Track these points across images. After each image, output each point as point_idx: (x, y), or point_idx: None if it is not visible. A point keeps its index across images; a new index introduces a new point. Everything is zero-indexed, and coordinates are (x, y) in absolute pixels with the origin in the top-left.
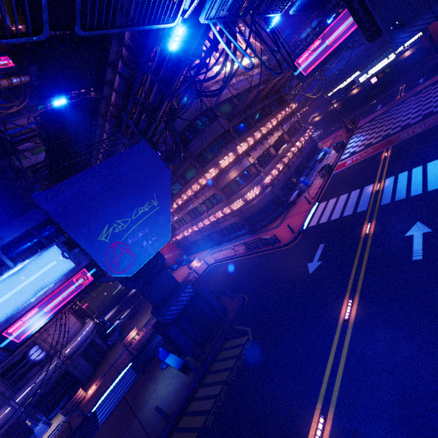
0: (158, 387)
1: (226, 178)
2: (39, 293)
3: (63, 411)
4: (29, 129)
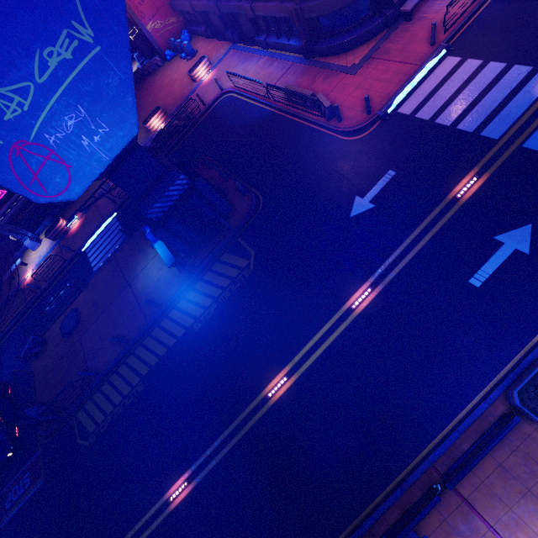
0: (149, 265)
1: None
2: None
3: (49, 237)
4: None
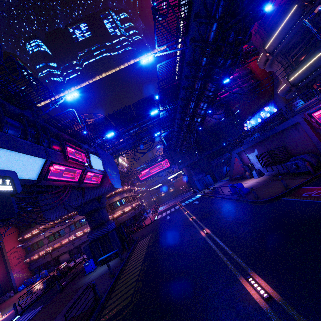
0: (94, 273)
1: (115, 198)
2: (99, 168)
3: None
4: None
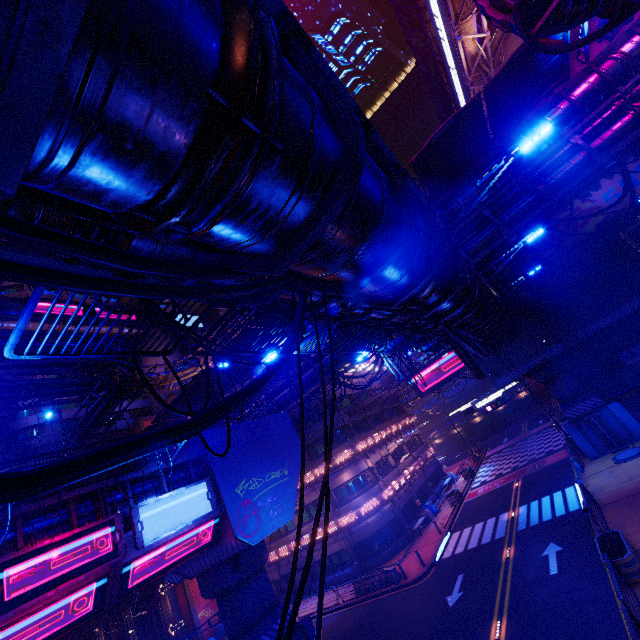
0: None
1: (338, 479)
2: (180, 526)
3: None
4: (149, 377)
